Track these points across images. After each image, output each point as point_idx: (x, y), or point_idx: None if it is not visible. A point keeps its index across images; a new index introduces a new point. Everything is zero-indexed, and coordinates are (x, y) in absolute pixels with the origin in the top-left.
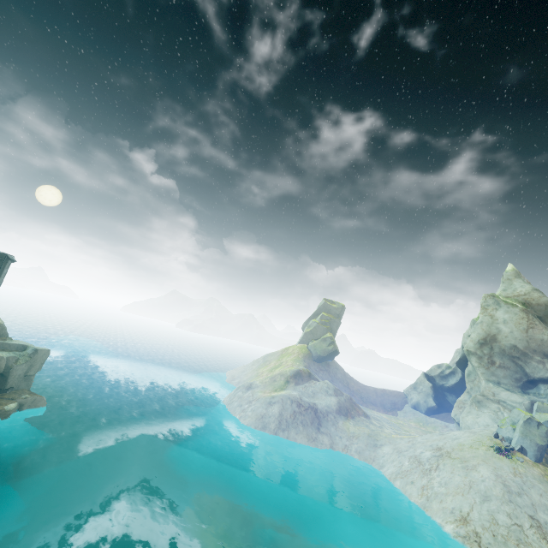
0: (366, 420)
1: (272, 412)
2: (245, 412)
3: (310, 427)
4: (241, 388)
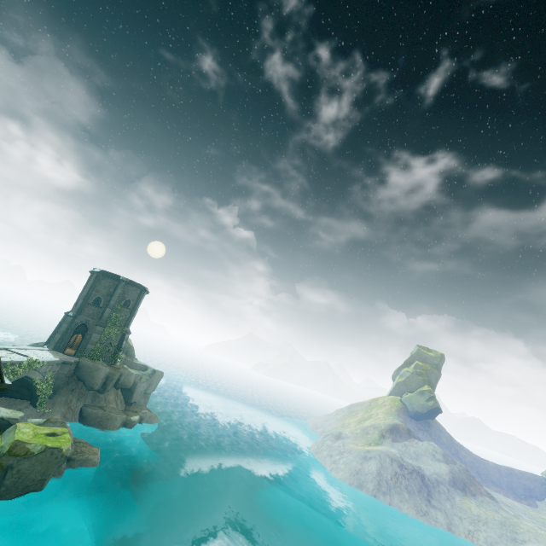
0: (493, 503)
1: (369, 469)
2: (336, 464)
3: (417, 496)
4: (330, 436)
